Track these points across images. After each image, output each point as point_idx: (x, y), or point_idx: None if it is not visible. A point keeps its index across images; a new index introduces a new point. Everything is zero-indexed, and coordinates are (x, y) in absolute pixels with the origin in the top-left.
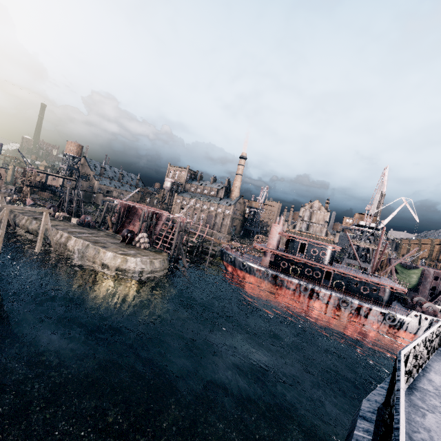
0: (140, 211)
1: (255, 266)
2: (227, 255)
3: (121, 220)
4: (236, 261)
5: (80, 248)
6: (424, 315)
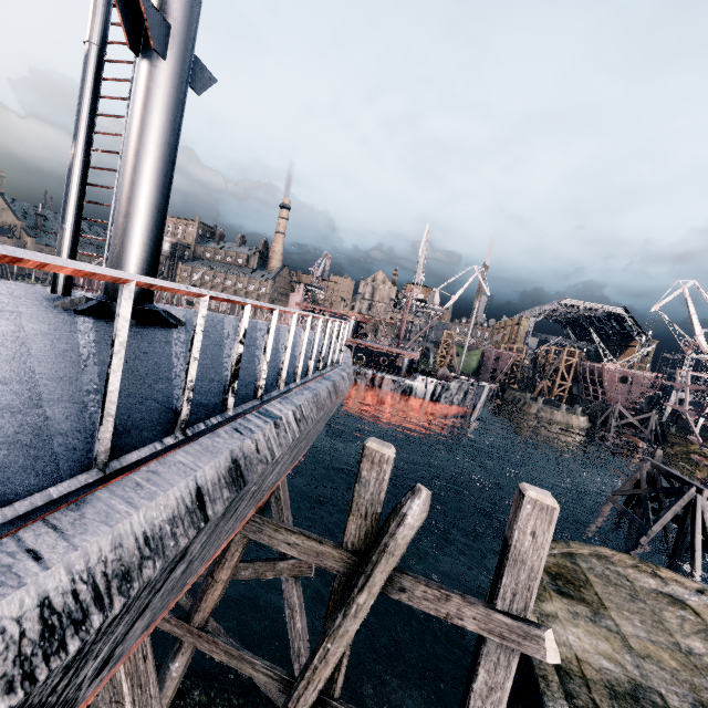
0: None
1: None
2: None
3: None
4: None
5: None
6: (431, 378)
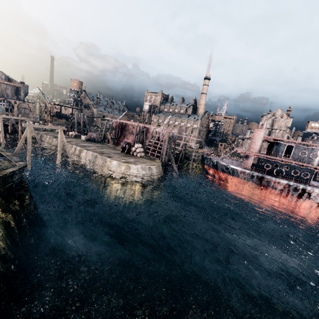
0: (131, 127)
1: (239, 168)
2: (209, 160)
3: (117, 135)
4: (218, 165)
5: (90, 158)
6: None
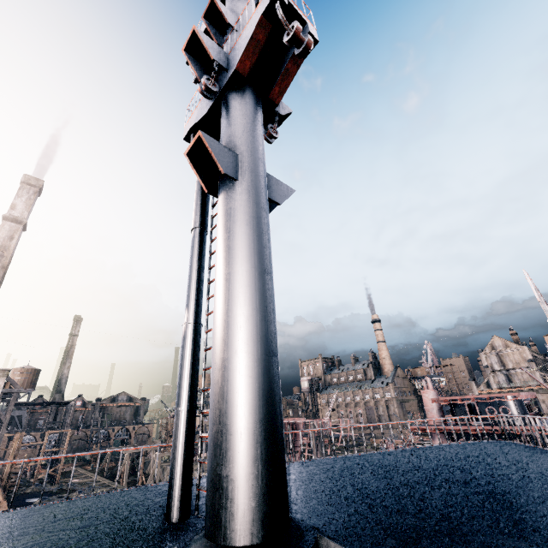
0: None
1: None
2: None
3: None
4: None
5: None
6: None
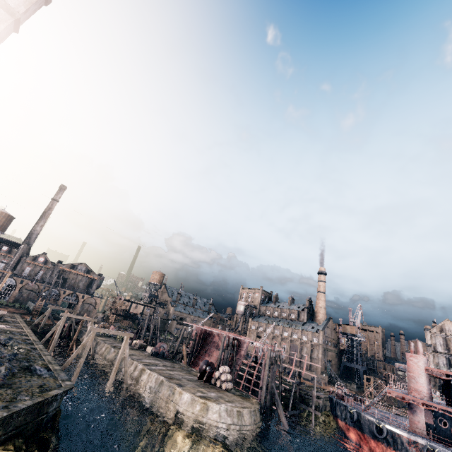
0: (217, 337)
1: (403, 433)
2: (343, 407)
3: (196, 349)
4: (361, 420)
5: (152, 385)
6: None
